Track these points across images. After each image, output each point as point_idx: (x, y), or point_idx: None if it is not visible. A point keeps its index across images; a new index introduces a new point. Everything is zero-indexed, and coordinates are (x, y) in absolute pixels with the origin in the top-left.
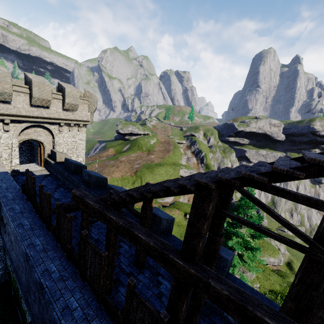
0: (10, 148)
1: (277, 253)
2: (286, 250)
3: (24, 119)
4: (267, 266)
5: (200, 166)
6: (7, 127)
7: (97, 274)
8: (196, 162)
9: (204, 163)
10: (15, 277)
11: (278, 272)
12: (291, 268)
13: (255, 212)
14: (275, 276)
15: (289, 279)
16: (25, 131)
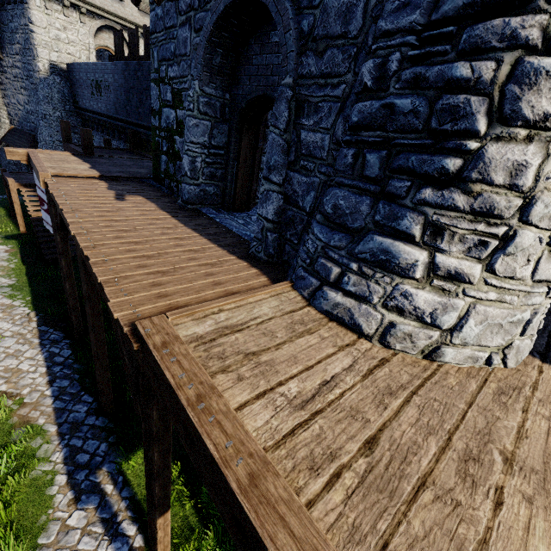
0: (87, 49)
1: None
2: None
3: (99, 12)
4: None
5: None
6: (84, 19)
7: None
8: None
9: None
10: (115, 116)
11: None
12: None
13: None
14: None
15: None
16: (99, 34)
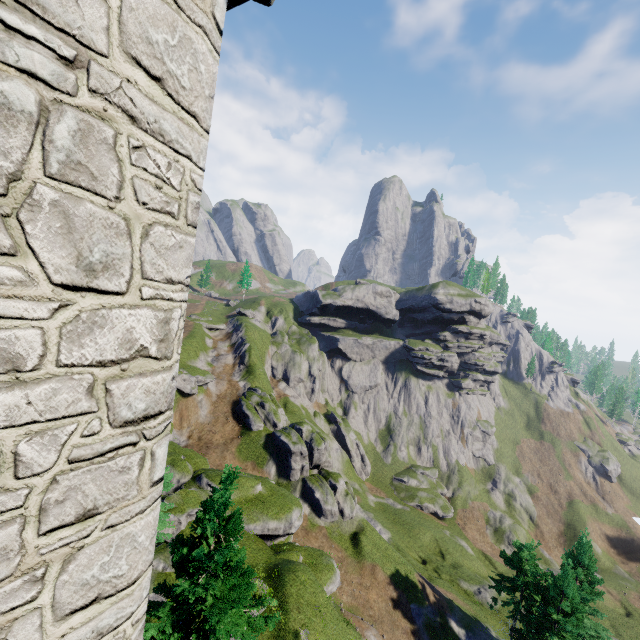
0: None
1: (287, 510)
2: (354, 510)
3: None
4: (280, 541)
5: (237, 369)
6: None
7: None
8: (231, 363)
9: (245, 364)
10: None
11: (282, 546)
12: (357, 543)
13: (305, 445)
14: (258, 553)
15: (286, 555)
16: None
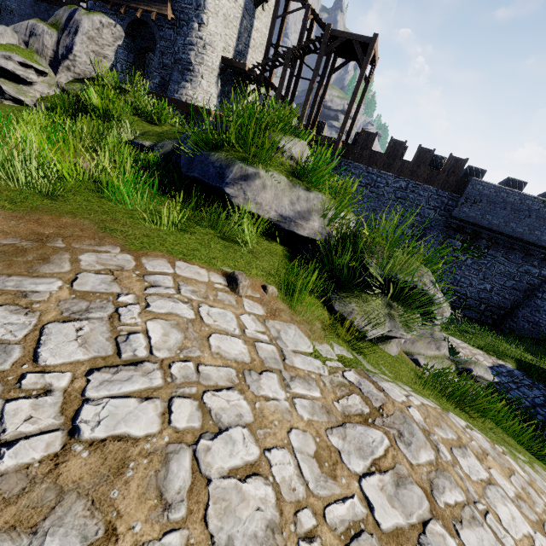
0: None
1: None
2: None
3: None
4: None
5: None
6: None
7: (74, 2)
8: None
9: None
10: None
11: None
12: None
13: None
14: None
15: None
16: None
